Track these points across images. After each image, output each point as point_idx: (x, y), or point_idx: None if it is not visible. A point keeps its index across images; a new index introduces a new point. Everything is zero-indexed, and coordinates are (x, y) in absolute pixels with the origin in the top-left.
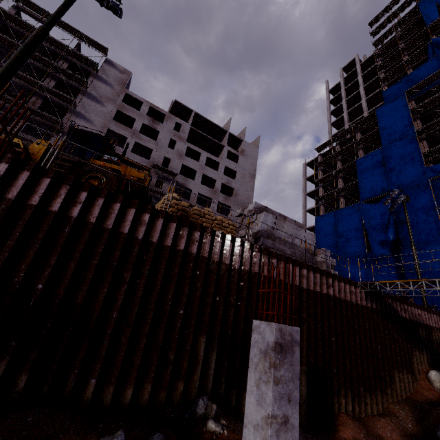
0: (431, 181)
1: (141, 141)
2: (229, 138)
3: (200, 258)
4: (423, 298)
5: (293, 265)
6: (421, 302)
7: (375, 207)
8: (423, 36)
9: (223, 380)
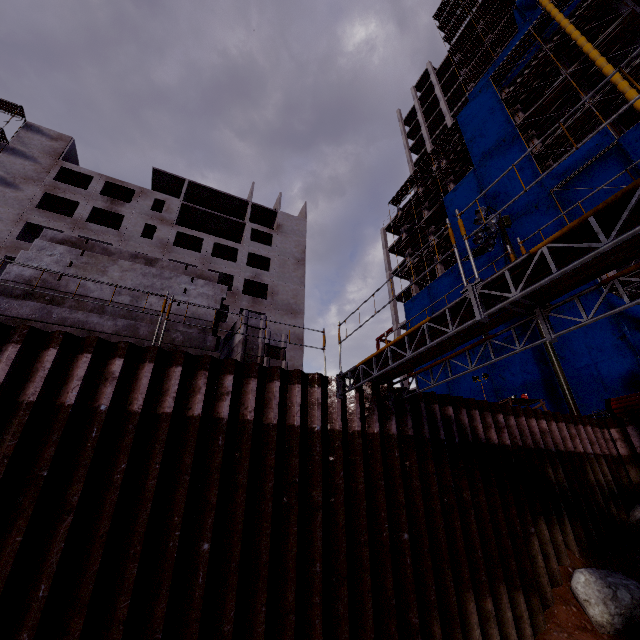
0: (555, 193)
1: (90, 233)
2: (255, 212)
3: None
4: (566, 397)
5: (78, 351)
6: (586, 409)
7: (481, 261)
8: (506, 5)
9: None
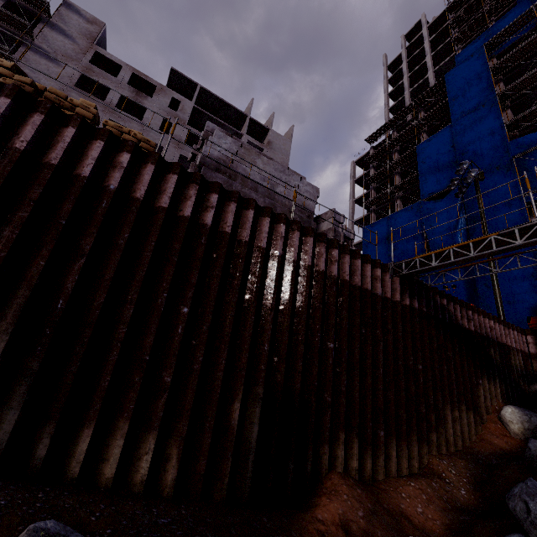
0: (516, 160)
1: (118, 119)
2: (251, 126)
3: (4, 152)
4: (499, 311)
5: (260, 215)
6: None
7: (439, 204)
8: None
9: (17, 402)
